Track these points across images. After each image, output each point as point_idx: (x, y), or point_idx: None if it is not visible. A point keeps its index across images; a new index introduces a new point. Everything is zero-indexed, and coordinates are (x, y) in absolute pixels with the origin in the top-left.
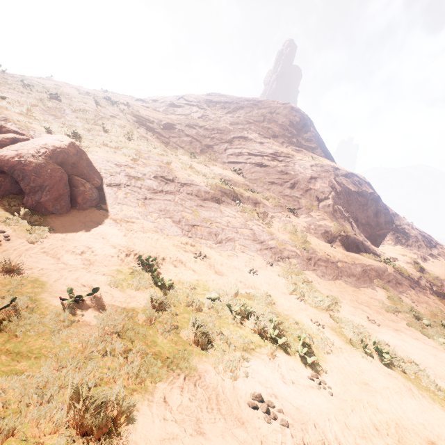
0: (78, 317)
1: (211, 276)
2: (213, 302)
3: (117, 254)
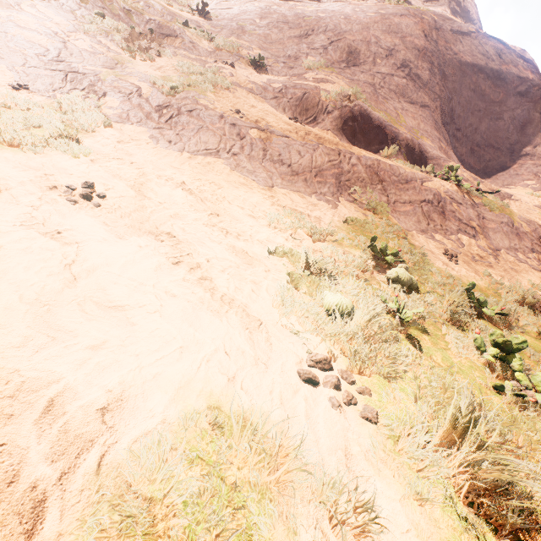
0: None
1: None
2: None
3: None
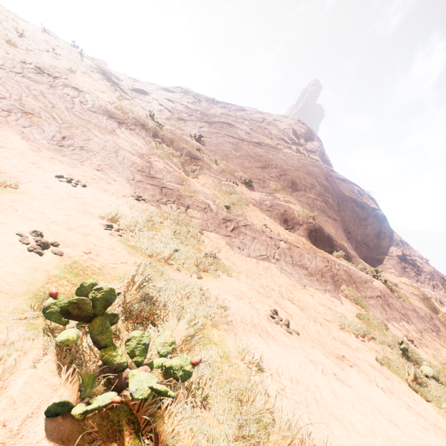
0: None
1: None
2: None
3: None
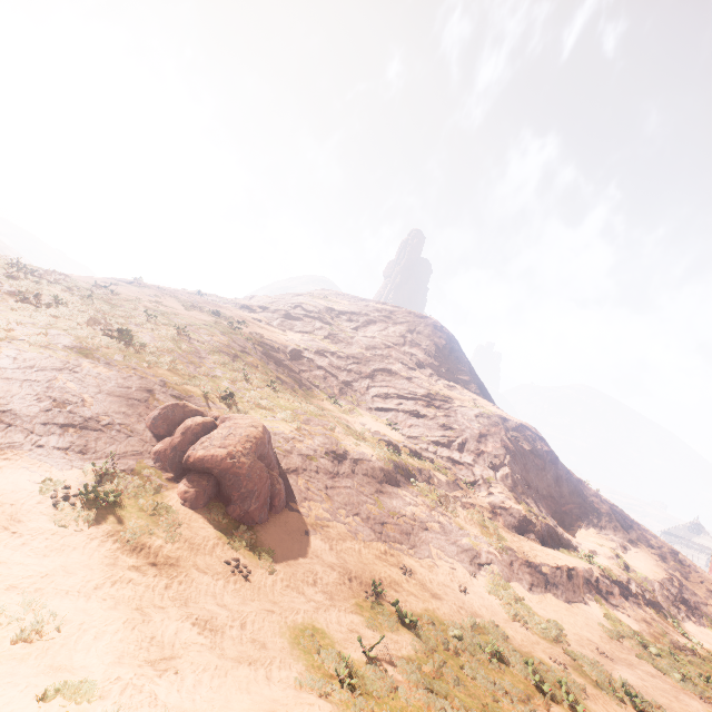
0: (384, 672)
1: (432, 602)
2: (460, 641)
3: (342, 580)
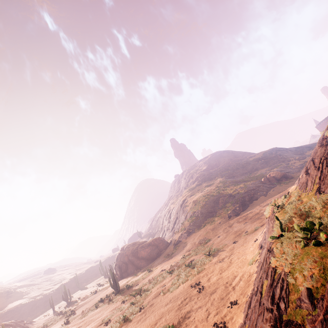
0: None
1: None
2: None
3: None
